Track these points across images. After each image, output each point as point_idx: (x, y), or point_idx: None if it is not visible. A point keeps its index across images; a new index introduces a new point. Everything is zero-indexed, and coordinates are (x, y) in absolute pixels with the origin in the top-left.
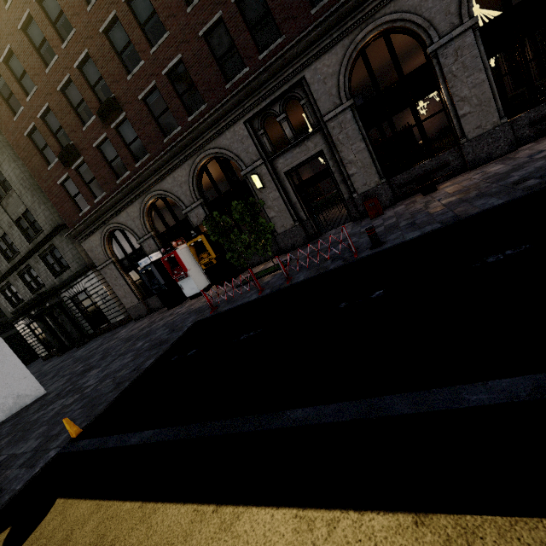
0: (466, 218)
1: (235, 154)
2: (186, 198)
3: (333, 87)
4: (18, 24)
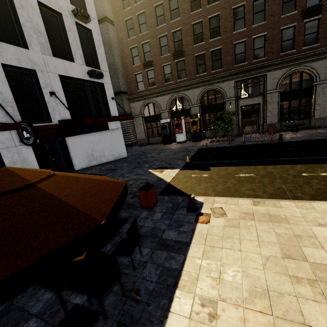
0: (313, 139)
1: (224, 92)
2: (194, 101)
3: (276, 82)
4: (154, 4)
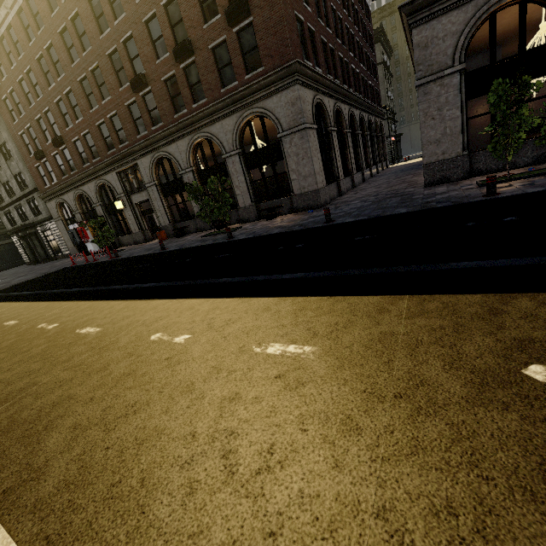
0: (127, 258)
1: (113, 186)
2: (94, 199)
3: (149, 173)
4: (17, 79)
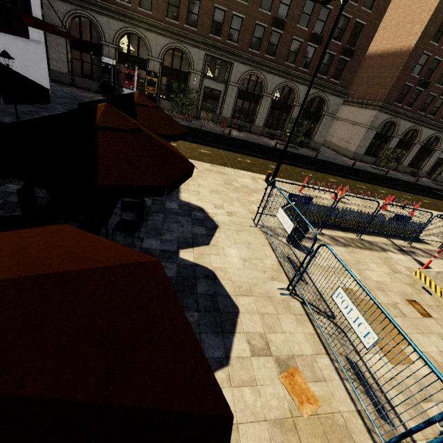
0: (249, 141)
1: (193, 60)
2: (155, 52)
3: (239, 76)
4: None
